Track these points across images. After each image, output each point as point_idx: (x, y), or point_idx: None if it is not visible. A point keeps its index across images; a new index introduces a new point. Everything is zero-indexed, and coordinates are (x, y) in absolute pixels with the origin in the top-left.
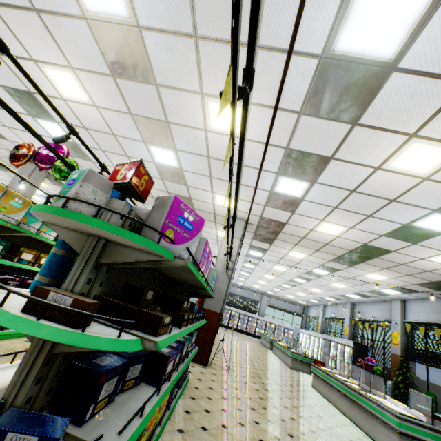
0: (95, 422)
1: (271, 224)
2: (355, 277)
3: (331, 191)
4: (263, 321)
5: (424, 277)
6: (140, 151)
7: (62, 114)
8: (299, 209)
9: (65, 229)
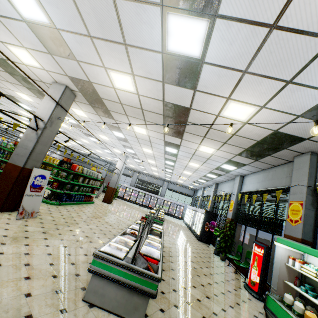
0: None
1: (84, 87)
2: (195, 153)
3: None
4: (163, 200)
5: (237, 143)
6: None
7: None
8: (74, 52)
9: None
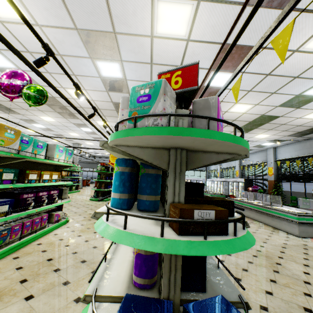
0: (207, 284)
1: None
2: (247, 139)
3: (250, 78)
4: None
5: (295, 130)
6: (86, 68)
7: (37, 32)
8: (220, 97)
9: (139, 148)
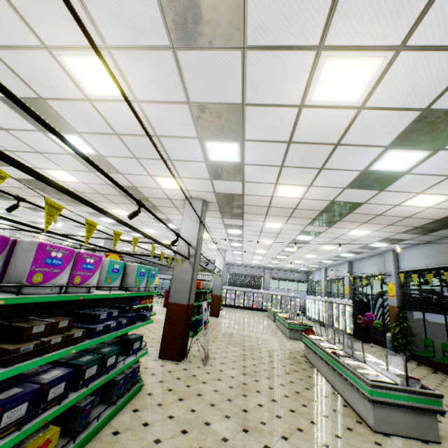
0: None
1: (229, 198)
2: (339, 236)
3: (267, 148)
4: (269, 294)
5: (407, 224)
6: (46, 144)
7: None
8: (247, 176)
9: None
